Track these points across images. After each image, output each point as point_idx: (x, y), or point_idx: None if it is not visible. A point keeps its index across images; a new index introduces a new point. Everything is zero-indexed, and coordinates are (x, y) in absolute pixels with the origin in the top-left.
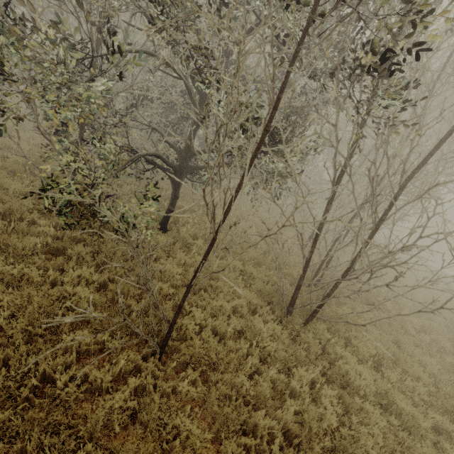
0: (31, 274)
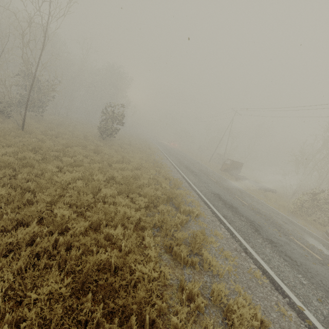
0: None
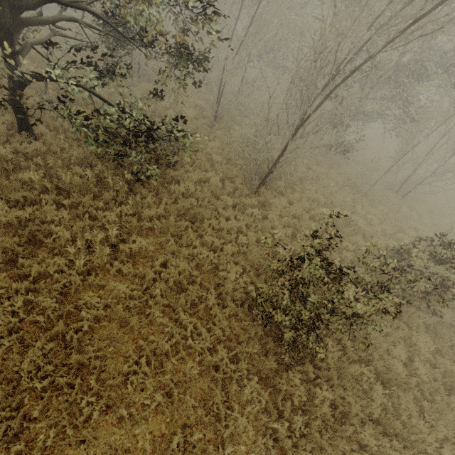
0: (321, 170)
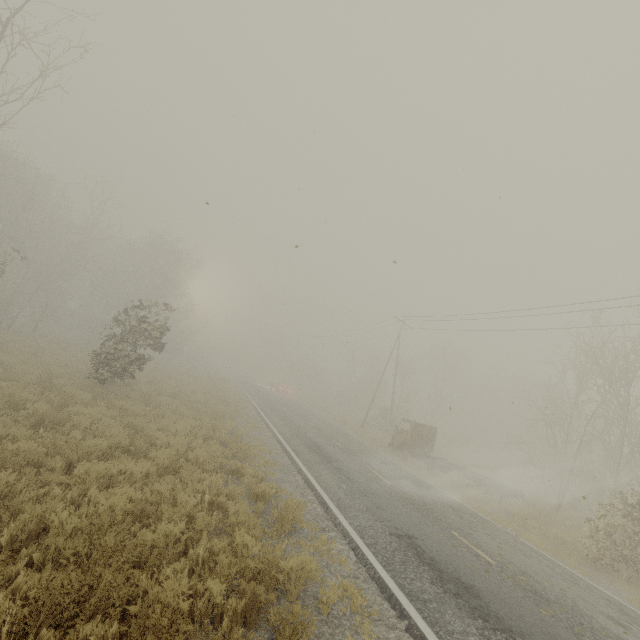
0: None
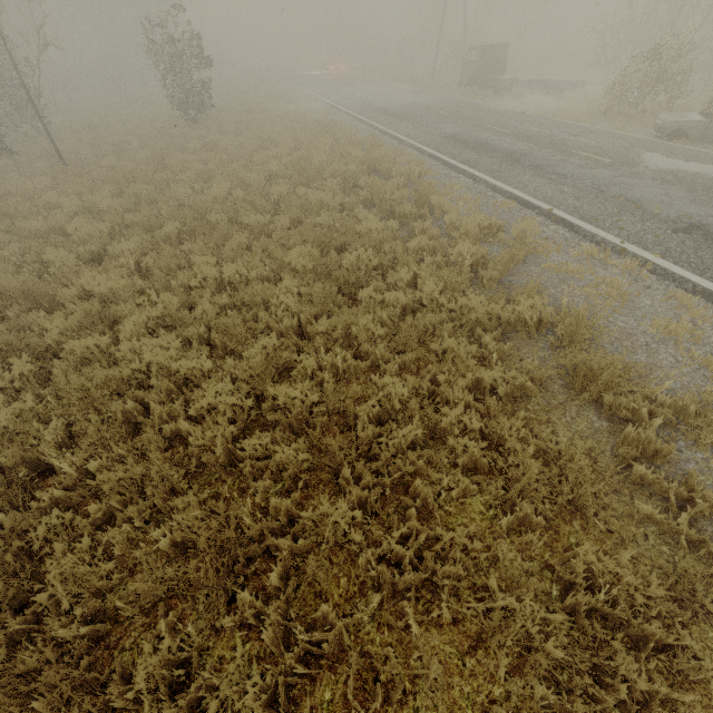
0: None
